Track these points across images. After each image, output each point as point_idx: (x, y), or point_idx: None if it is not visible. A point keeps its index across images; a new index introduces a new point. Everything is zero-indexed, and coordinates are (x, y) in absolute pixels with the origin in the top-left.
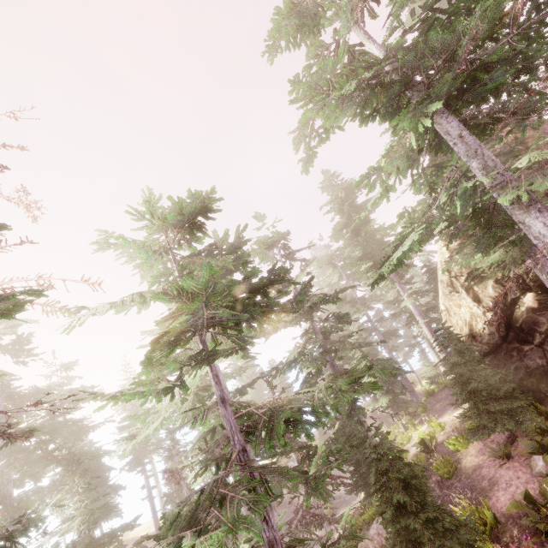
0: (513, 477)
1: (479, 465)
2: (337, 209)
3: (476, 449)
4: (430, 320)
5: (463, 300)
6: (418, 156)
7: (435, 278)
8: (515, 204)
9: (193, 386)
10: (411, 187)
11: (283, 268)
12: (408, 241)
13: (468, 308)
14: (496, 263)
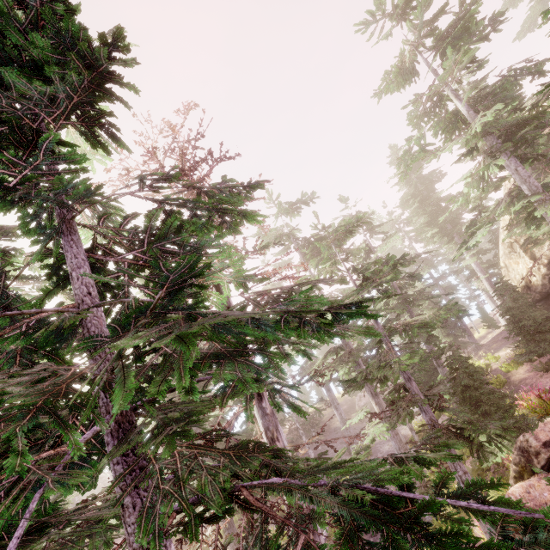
0: (548, 381)
1: (525, 378)
2: (405, 181)
3: (523, 370)
4: (490, 275)
5: (521, 259)
6: (488, 174)
7: (497, 237)
8: (547, 212)
9: None
10: (481, 190)
11: (408, 254)
12: (480, 234)
13: (525, 265)
14: (548, 231)
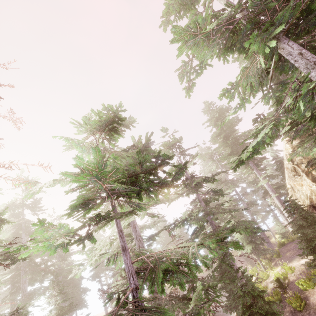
0: None
1: None
2: (214, 124)
3: None
4: (279, 195)
5: (304, 181)
6: (266, 76)
7: (282, 167)
8: None
9: None
10: (262, 99)
11: (166, 155)
12: (261, 134)
13: (308, 186)
14: None
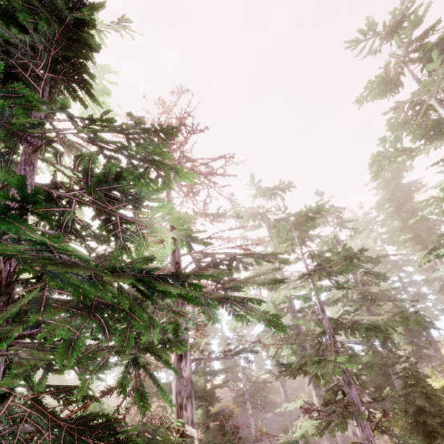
0: None
1: None
2: (382, 187)
3: None
4: None
5: None
6: None
7: None
8: None
9: (279, 300)
10: None
11: (366, 249)
12: None
13: None
14: None
